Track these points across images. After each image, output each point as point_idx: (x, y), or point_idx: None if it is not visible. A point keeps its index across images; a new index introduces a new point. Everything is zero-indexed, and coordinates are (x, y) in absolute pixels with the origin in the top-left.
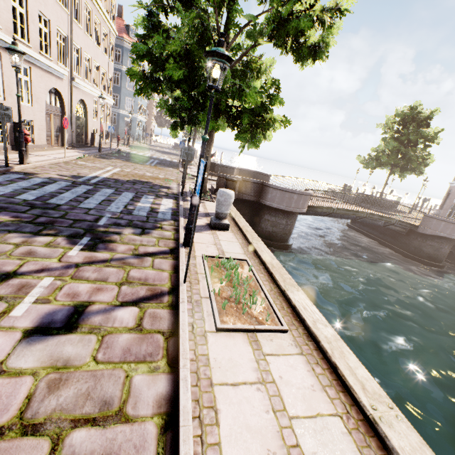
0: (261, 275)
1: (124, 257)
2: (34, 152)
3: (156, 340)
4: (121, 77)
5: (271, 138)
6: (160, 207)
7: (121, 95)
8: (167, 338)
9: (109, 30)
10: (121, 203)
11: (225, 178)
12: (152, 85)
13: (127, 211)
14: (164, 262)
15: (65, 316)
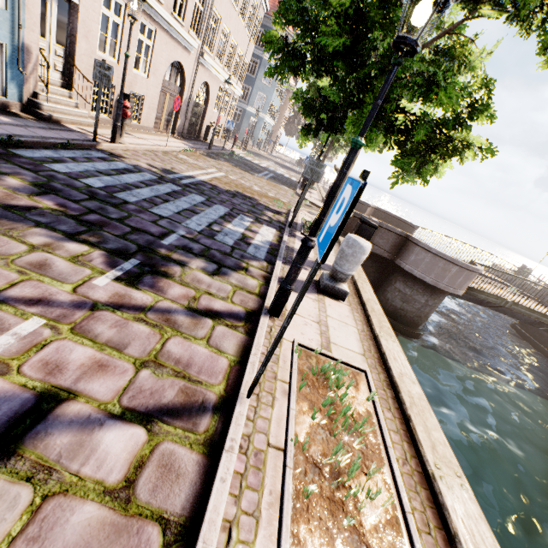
0: (387, 414)
1: (173, 308)
2: (136, 133)
3: (145, 544)
4: (259, 66)
5: (442, 175)
6: (255, 237)
7: (254, 88)
8: (168, 546)
9: (259, 2)
10: (206, 219)
11: (355, 216)
12: (292, 62)
13: (209, 232)
14: (229, 336)
15: (11, 415)
